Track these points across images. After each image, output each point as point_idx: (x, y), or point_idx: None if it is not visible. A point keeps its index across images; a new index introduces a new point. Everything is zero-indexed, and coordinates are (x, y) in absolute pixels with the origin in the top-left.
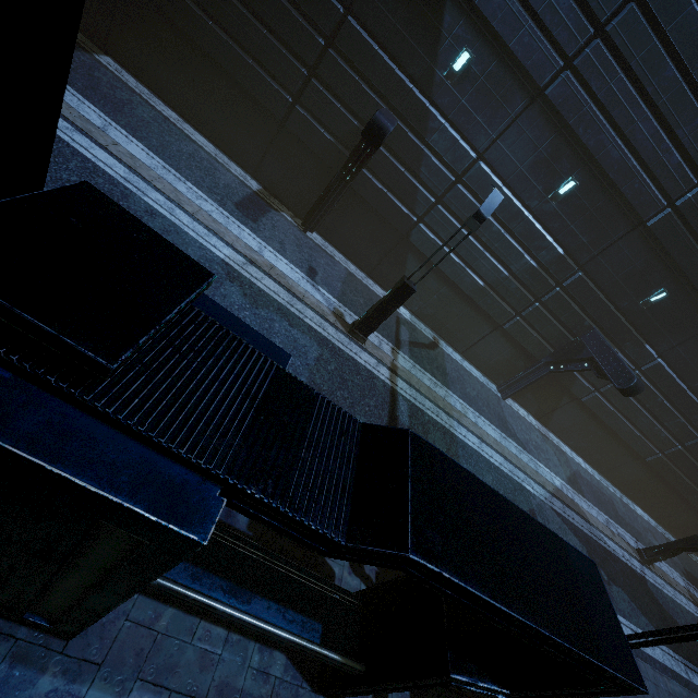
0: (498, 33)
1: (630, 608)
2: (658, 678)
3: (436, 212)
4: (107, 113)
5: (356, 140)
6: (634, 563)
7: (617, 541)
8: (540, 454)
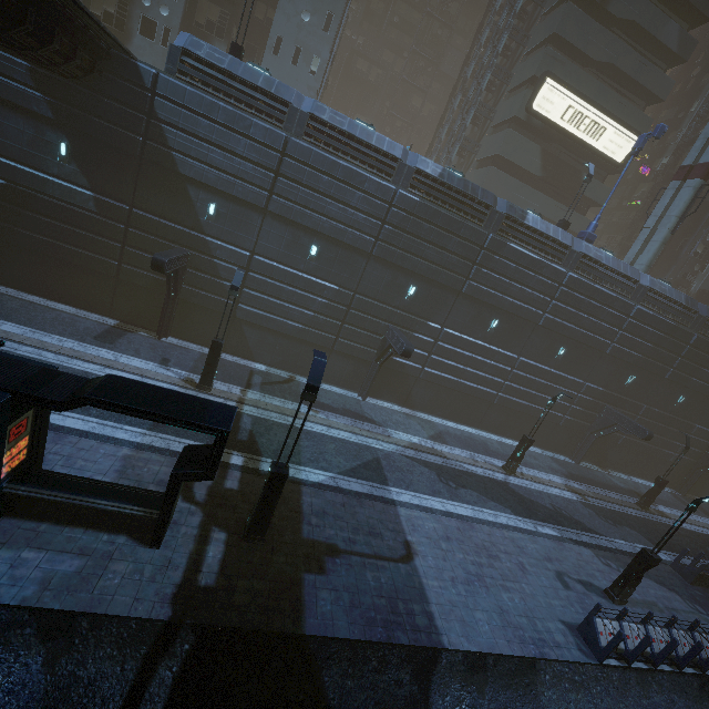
0: (223, 191)
1: (478, 499)
2: (494, 531)
3: (244, 293)
4: None
5: None
6: (496, 475)
7: (480, 465)
8: (399, 426)
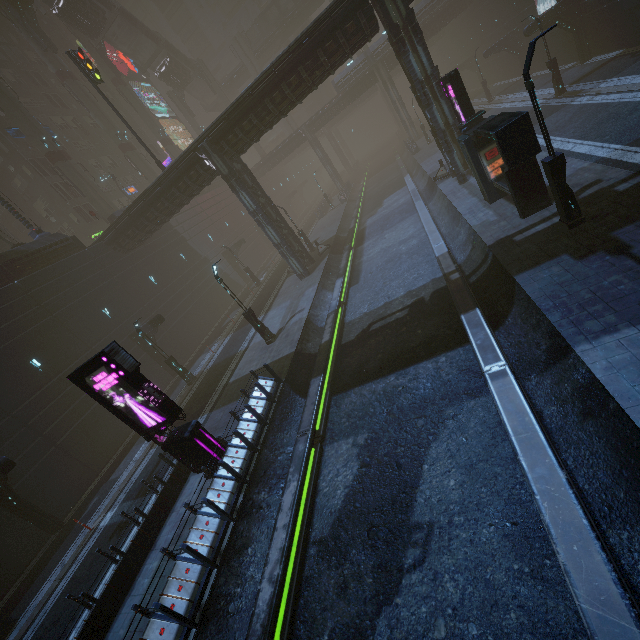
0: None
1: None
2: None
3: None
4: (639, 73)
5: None
6: None
7: None
8: None
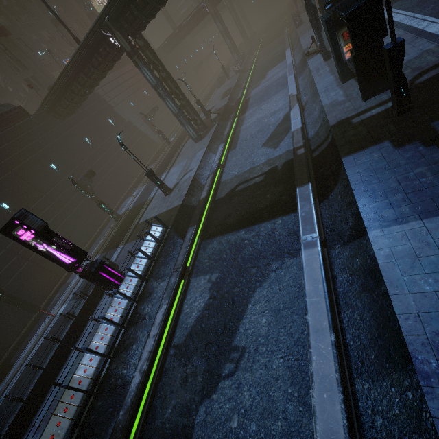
0: None
1: None
2: None
3: None
4: None
5: None
6: None
7: None
8: None
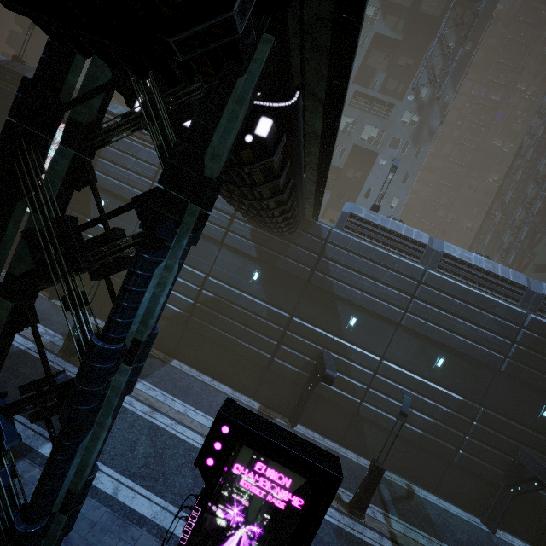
0: (366, 308)
1: None
2: None
3: (370, 393)
4: (184, 400)
5: (310, 367)
6: None
7: None
8: None
